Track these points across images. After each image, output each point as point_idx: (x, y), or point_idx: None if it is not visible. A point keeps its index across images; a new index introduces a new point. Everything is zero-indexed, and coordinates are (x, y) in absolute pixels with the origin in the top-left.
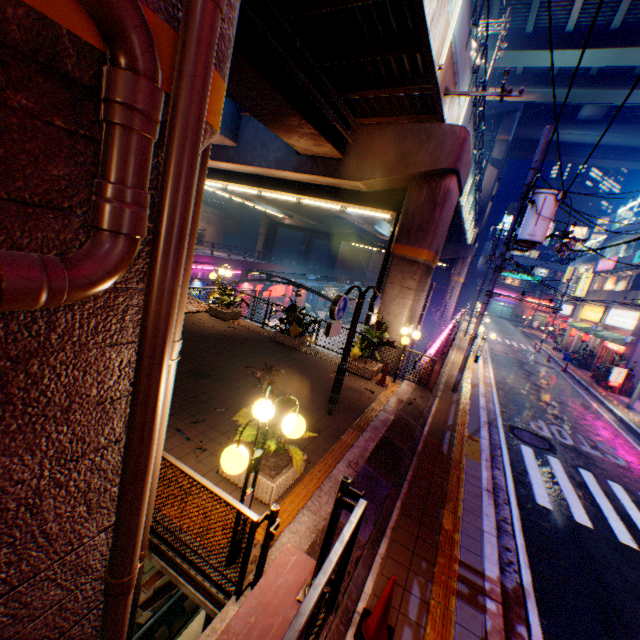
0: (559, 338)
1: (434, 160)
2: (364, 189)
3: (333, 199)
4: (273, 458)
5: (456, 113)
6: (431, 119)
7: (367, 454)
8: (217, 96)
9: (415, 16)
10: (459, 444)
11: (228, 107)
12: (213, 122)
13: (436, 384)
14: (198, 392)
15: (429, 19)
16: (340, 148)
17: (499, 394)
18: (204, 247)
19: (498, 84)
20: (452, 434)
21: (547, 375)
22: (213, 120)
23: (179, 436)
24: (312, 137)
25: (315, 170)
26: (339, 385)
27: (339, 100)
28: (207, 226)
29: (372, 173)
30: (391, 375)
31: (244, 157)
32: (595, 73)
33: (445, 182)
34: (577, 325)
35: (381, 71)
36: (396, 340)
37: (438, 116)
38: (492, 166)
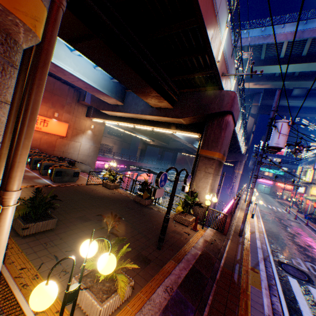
0: (300, 205)
1: (219, 107)
2: (184, 122)
3: (169, 128)
4: (108, 283)
5: (229, 86)
6: (216, 88)
7: (180, 281)
8: (28, 2)
9: (202, 35)
10: (245, 274)
11: (120, 87)
12: (24, 19)
13: (228, 230)
14: (79, 230)
15: (210, 37)
16: (171, 103)
17: (268, 238)
18: (111, 154)
19: (250, 81)
20: (240, 266)
21: (297, 227)
22: (24, 18)
23: (54, 261)
24: (157, 97)
25: (159, 114)
26: (164, 229)
27: (170, 80)
28: (114, 145)
29: (187, 114)
30: (201, 223)
31: (126, 109)
32: (297, 74)
33: (226, 118)
34: (309, 198)
35: (189, 65)
36: (203, 202)
37: (219, 86)
38: (251, 117)
